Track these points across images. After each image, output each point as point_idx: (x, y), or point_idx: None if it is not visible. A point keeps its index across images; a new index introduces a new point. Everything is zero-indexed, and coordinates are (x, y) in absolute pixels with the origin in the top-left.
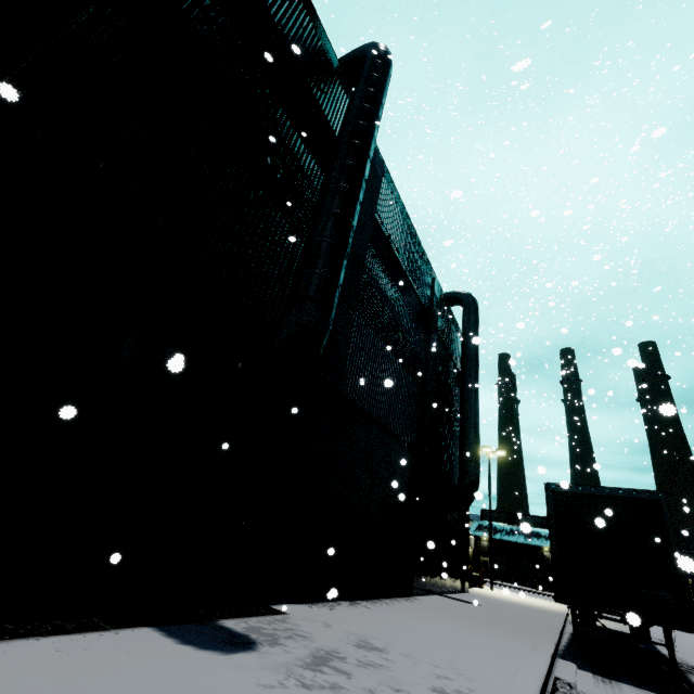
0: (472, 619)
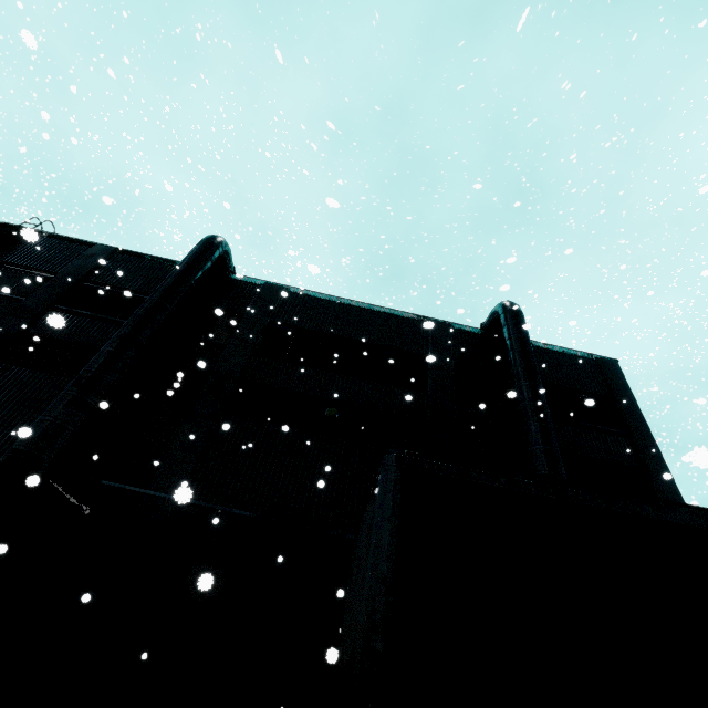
0: None
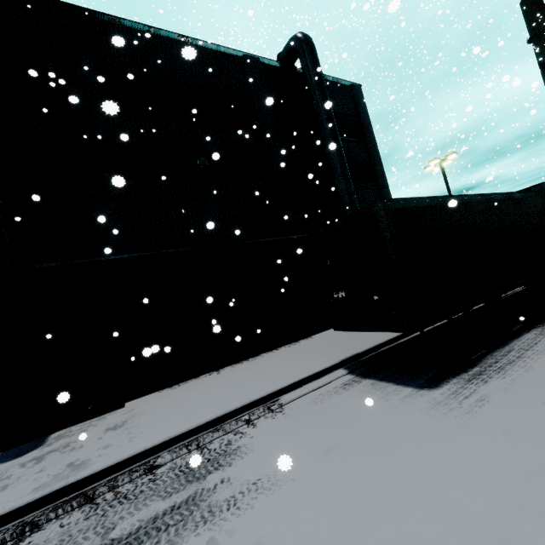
0: (315, 349)
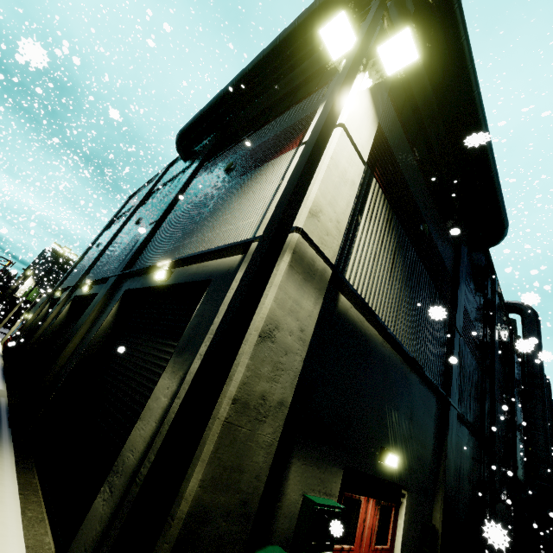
0: None
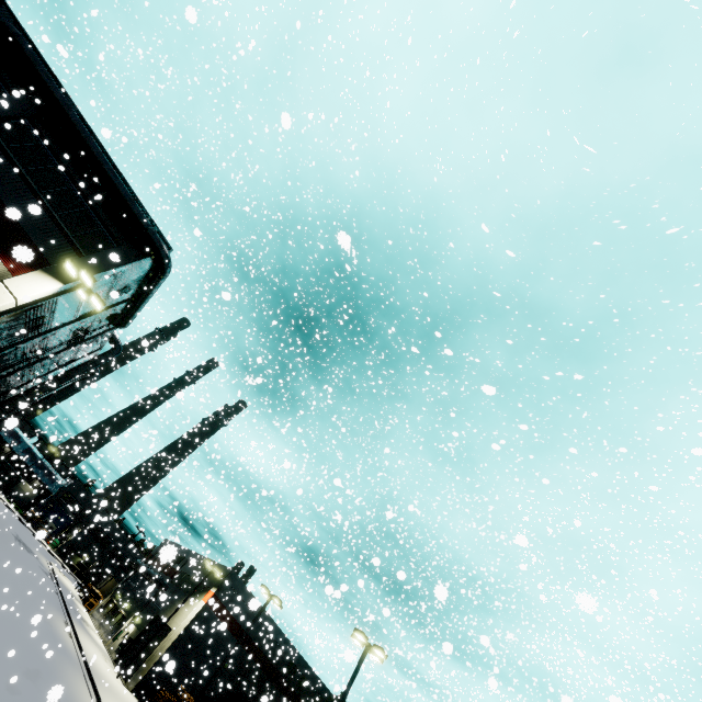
0: None
